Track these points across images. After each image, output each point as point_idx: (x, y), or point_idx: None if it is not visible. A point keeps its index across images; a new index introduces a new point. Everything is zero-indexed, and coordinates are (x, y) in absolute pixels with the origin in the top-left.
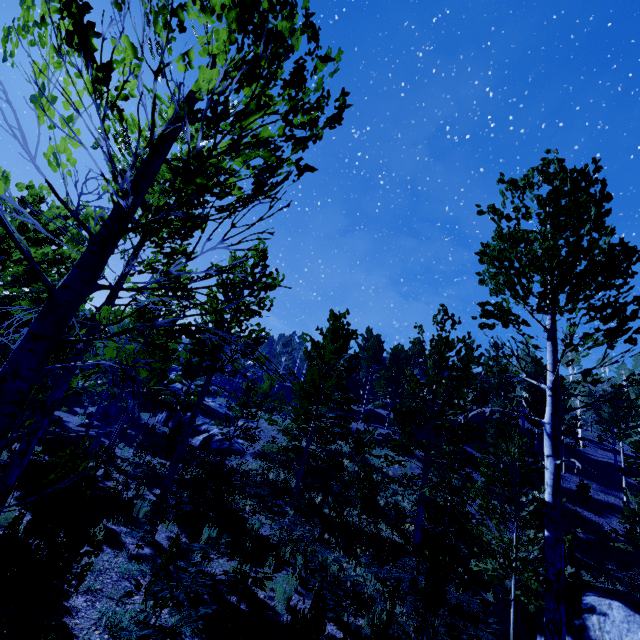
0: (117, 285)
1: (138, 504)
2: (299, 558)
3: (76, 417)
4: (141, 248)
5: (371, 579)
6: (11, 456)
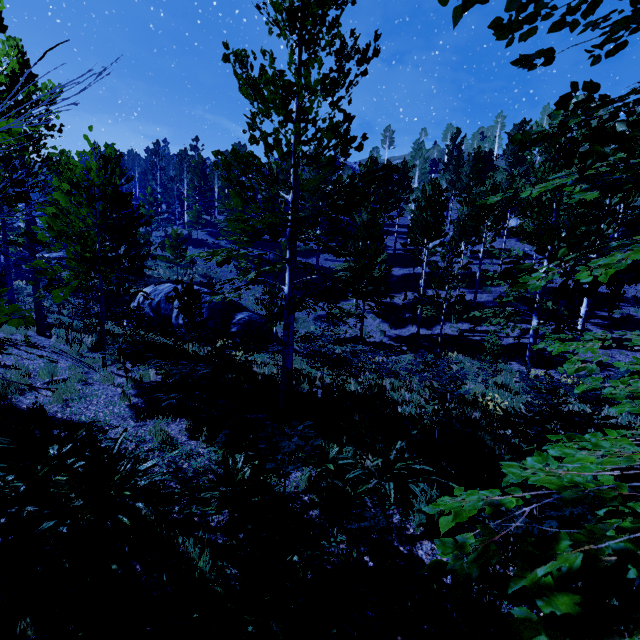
0: None
1: None
2: None
3: None
4: None
5: None
6: None
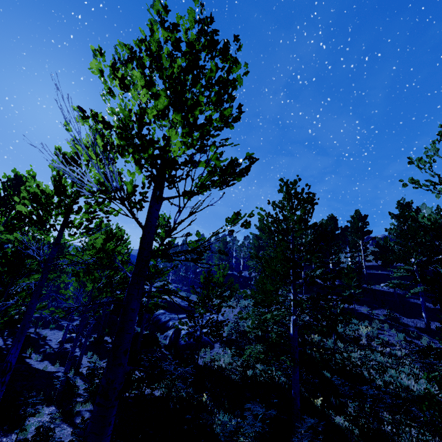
0: None
1: None
2: None
3: (62, 332)
4: None
5: None
6: None
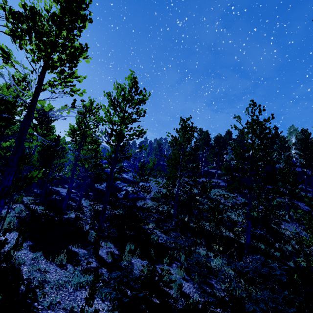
0: (31, 103)
1: (90, 234)
2: (182, 256)
3: (65, 189)
4: (44, 75)
5: (228, 269)
6: (29, 213)
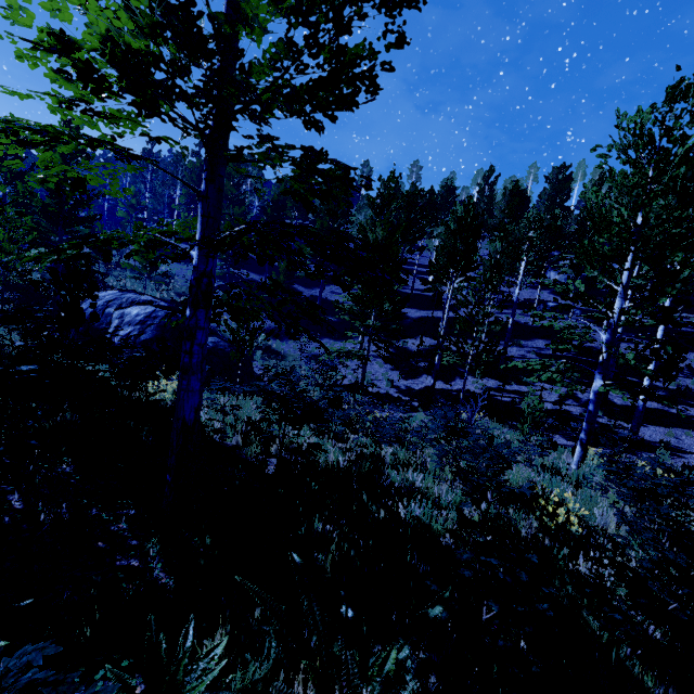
0: None
1: None
2: None
3: None
4: None
5: None
6: None
